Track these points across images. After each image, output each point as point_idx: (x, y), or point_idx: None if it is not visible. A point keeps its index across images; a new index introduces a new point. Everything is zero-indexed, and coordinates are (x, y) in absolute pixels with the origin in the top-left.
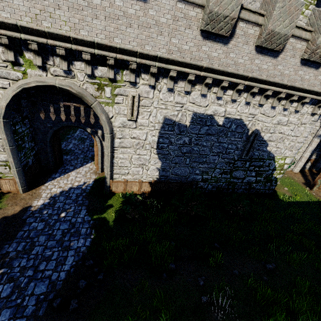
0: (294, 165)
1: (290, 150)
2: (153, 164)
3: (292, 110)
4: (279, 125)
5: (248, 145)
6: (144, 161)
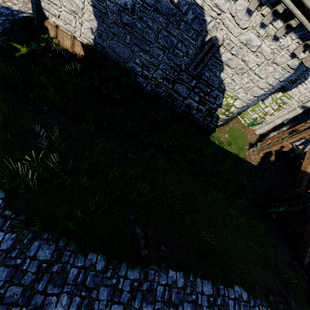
0: (261, 126)
1: (245, 92)
2: (88, 21)
3: (272, 32)
4: (246, 48)
5: (199, 55)
6: (76, 9)
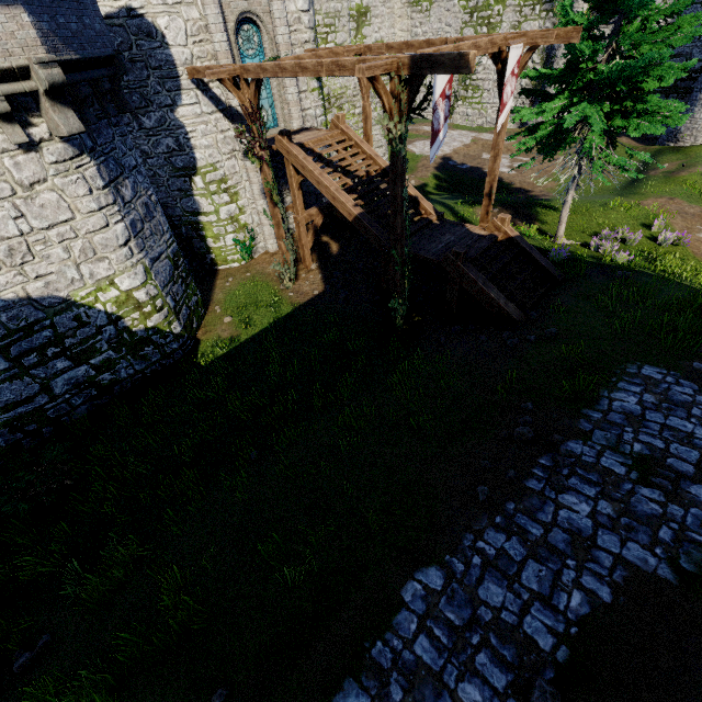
0: (263, 237)
1: (99, 260)
2: None
3: None
4: None
5: None
6: None
